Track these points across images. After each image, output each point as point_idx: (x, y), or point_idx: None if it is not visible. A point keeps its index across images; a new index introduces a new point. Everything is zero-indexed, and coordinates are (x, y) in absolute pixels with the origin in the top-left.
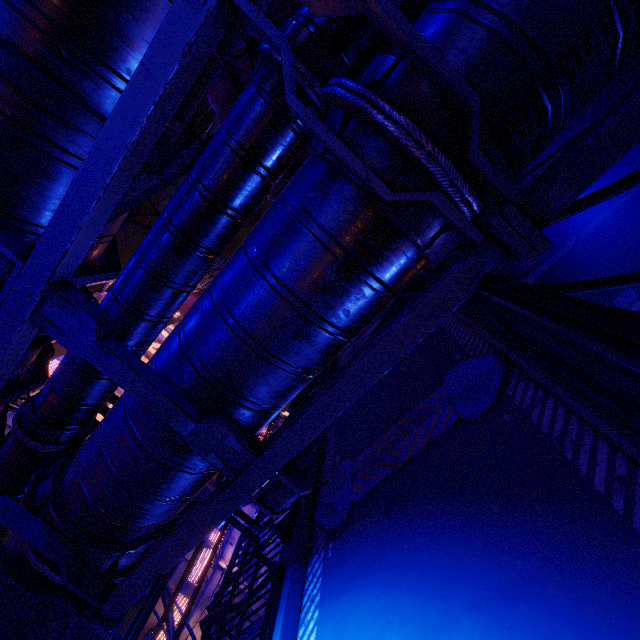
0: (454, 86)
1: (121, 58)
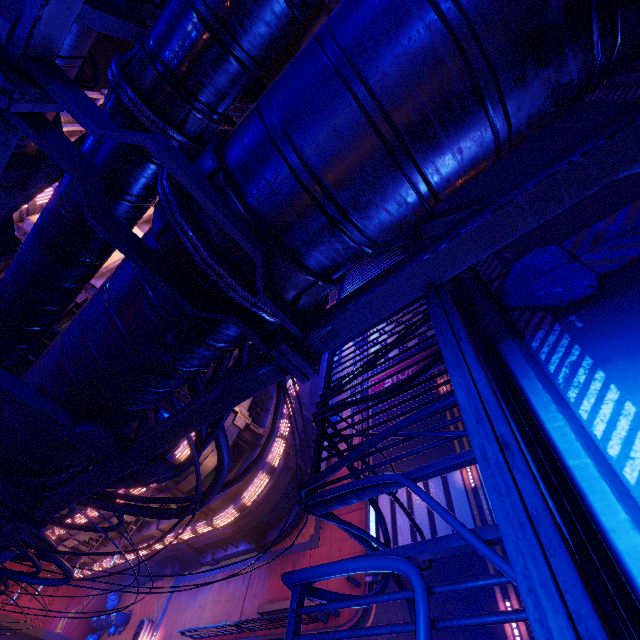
0: None
1: None
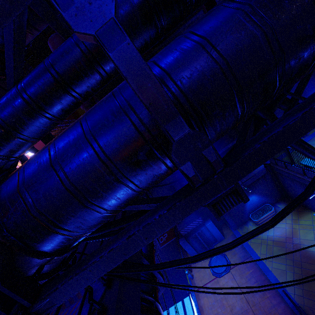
0: None
1: None
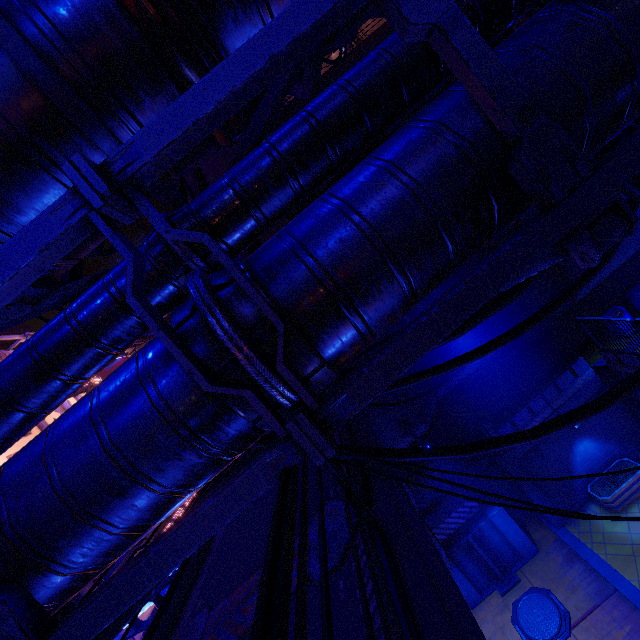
0: (265, 313)
1: (7, 220)
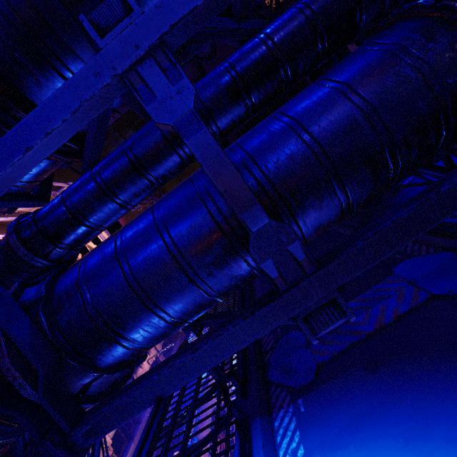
0: None
1: None
